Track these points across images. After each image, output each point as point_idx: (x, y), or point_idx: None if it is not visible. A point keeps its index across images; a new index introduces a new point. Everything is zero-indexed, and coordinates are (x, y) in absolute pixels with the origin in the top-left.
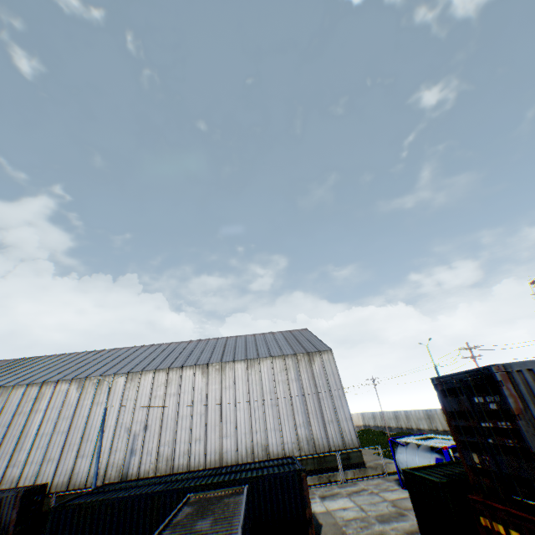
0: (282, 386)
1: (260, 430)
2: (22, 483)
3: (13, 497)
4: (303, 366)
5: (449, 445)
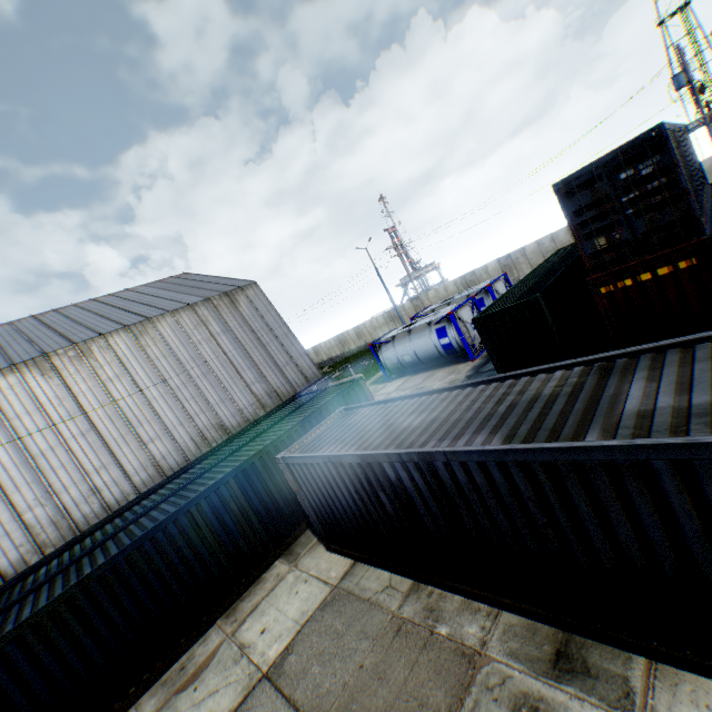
0: (209, 346)
1: (202, 410)
2: None
3: None
4: (226, 312)
5: (454, 310)
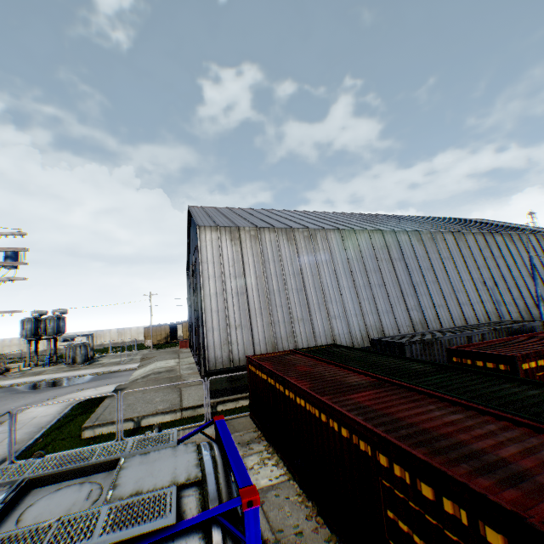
0: None
1: None
2: (430, 325)
3: (539, 327)
4: None
5: None
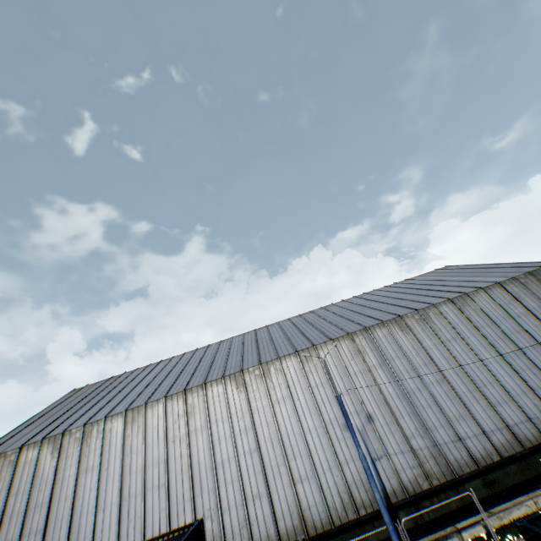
0: (527, 320)
1: None
2: None
3: None
4: (535, 290)
5: None
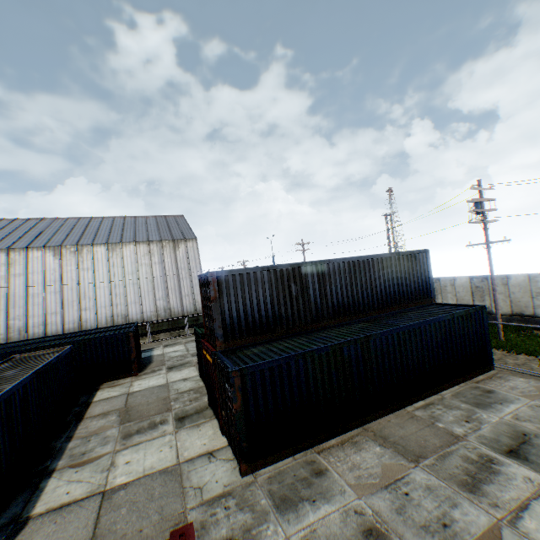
0: (145, 268)
1: (121, 303)
2: None
3: None
4: (167, 252)
5: None
